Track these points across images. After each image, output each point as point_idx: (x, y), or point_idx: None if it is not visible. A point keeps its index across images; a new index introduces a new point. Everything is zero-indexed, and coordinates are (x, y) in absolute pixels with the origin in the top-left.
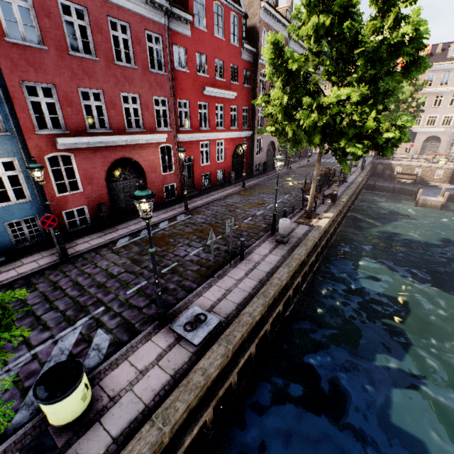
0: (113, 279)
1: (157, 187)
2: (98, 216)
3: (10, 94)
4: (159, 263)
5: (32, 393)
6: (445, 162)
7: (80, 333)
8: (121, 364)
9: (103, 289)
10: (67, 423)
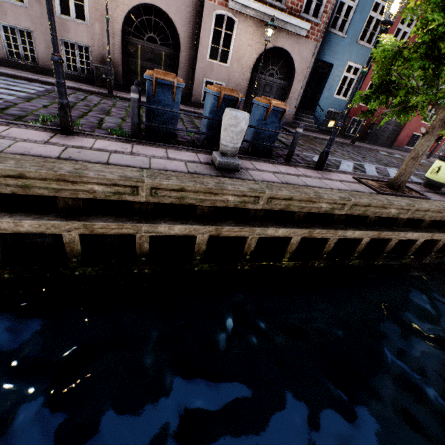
0: (396, 163)
1: (409, 131)
2: (363, 131)
3: (393, 20)
4: (426, 171)
5: (443, 157)
6: None
7: (397, 171)
8: (444, 188)
9: (394, 164)
10: (441, 183)
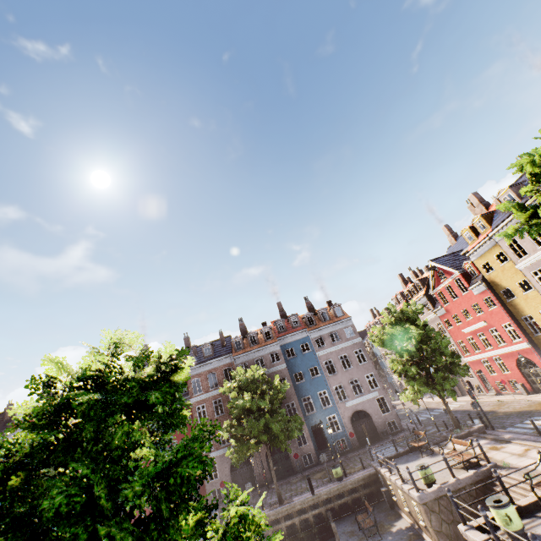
0: None
1: None
2: None
3: None
4: None
5: None
6: (424, 478)
7: None
8: None
9: None
10: None
